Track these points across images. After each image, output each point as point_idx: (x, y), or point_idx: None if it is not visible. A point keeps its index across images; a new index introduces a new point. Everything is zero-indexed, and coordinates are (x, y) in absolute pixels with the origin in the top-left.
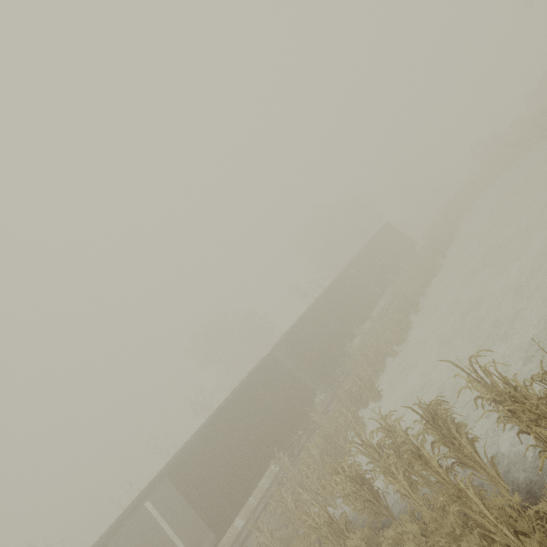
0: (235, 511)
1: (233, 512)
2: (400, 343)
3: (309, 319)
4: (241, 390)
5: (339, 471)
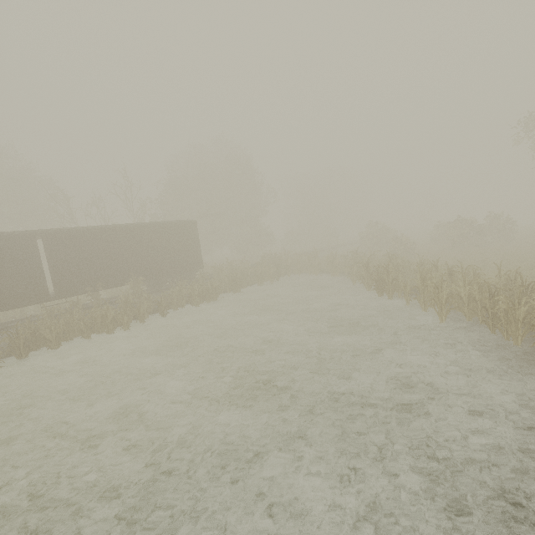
0: None
1: None
2: None
3: None
4: None
5: None
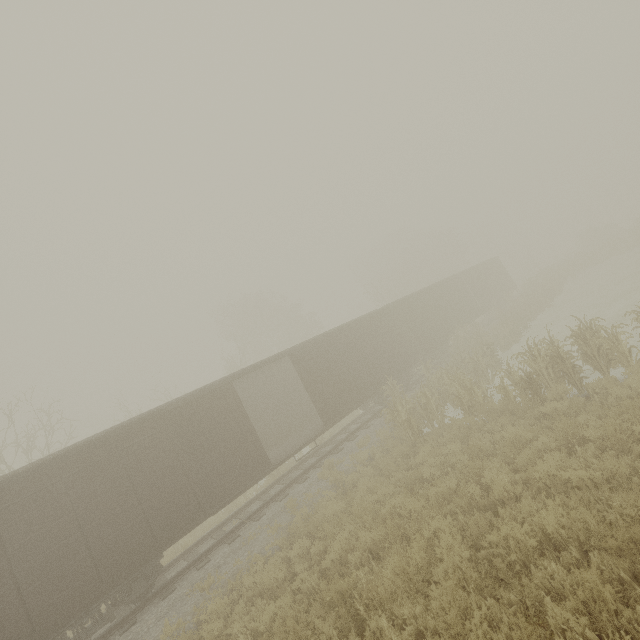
0: (342, 414)
1: (340, 414)
2: (512, 343)
3: (423, 297)
4: (359, 322)
5: (535, 353)
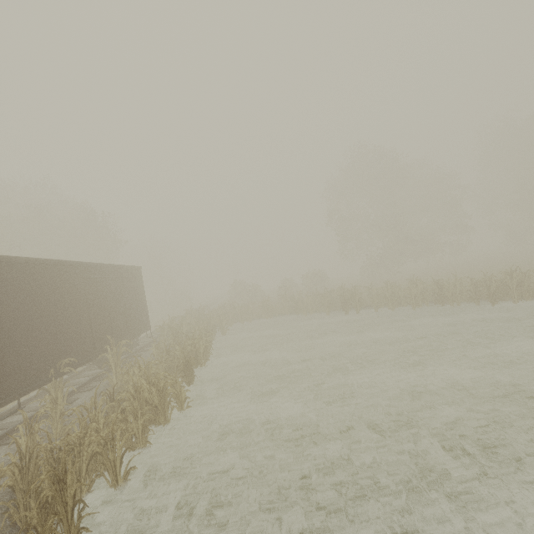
0: None
1: None
2: None
3: None
4: None
5: None
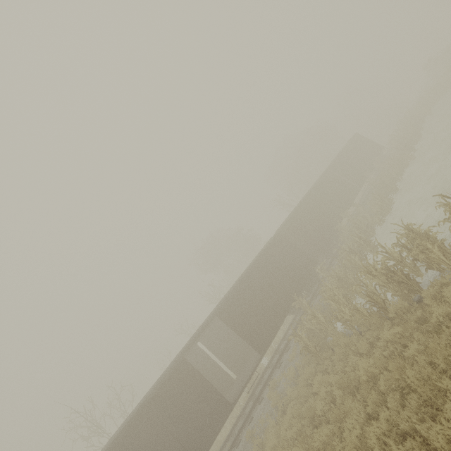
0: (270, 338)
1: (269, 339)
2: (385, 214)
3: (303, 208)
4: (259, 259)
5: (372, 270)
